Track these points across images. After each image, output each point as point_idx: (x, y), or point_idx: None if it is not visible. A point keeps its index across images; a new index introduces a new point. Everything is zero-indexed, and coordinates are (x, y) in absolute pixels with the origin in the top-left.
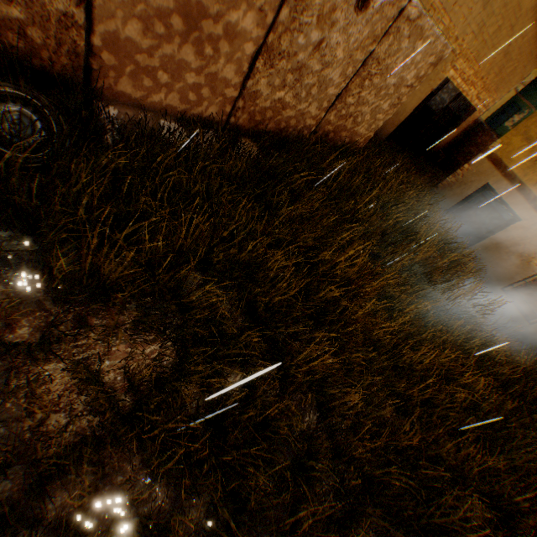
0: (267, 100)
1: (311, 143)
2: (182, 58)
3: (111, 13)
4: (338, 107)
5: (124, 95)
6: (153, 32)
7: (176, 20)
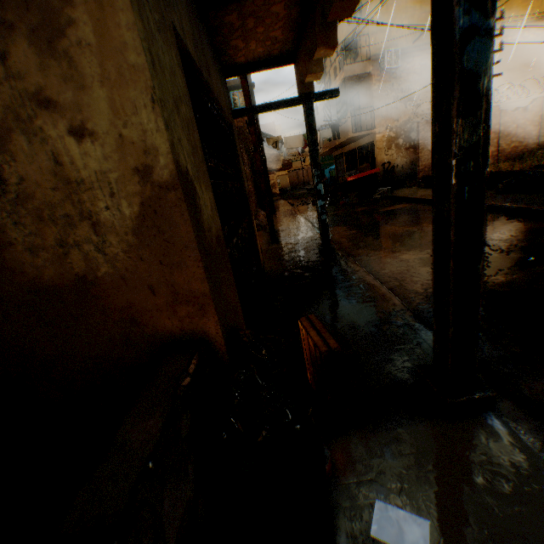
0: (507, 149)
1: (536, 149)
2: None
3: None
4: (541, 135)
5: None
6: None
7: None
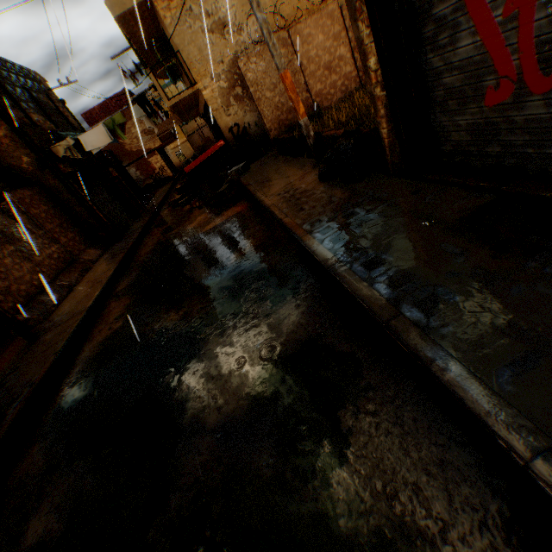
0: None
1: None
2: (333, 81)
3: (312, 88)
4: None
5: (326, 108)
6: (322, 82)
7: (325, 73)
